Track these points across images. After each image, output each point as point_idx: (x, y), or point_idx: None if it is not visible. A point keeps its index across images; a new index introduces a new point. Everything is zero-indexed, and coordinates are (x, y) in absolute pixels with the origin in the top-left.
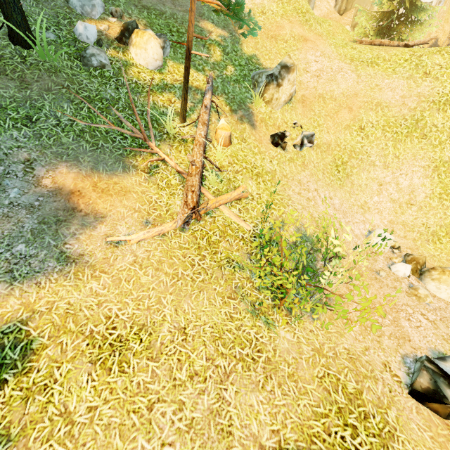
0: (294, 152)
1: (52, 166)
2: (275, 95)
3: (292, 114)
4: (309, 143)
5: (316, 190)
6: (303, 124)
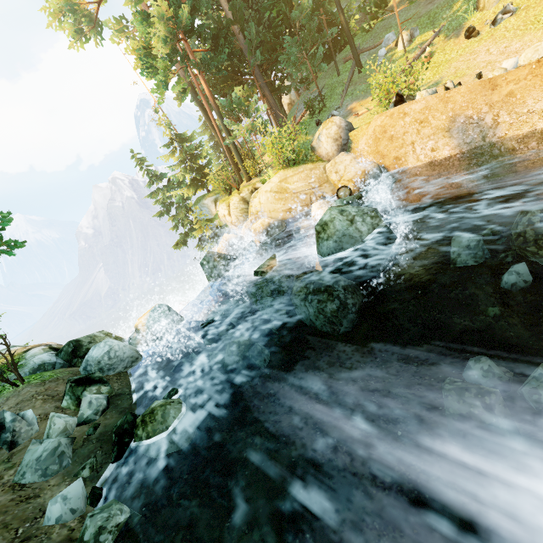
0: (488, 32)
1: (352, 104)
2: (486, 0)
3: (508, 0)
4: (504, 14)
5: (486, 50)
6: (516, 0)
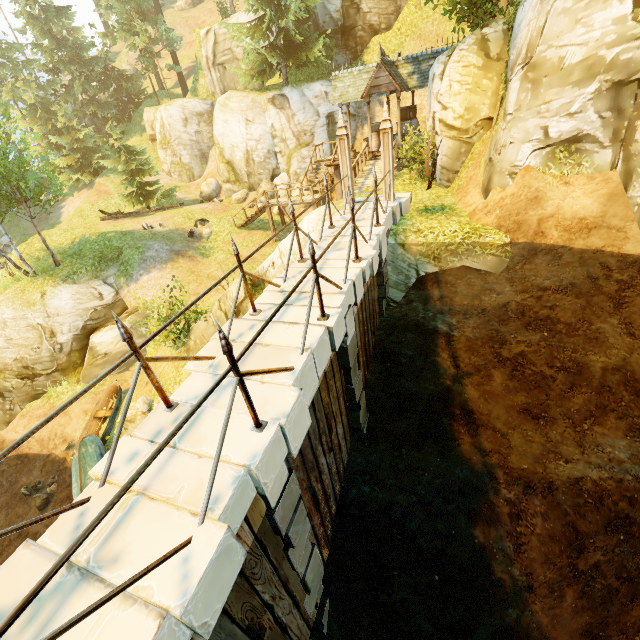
0: None
1: None
2: None
3: None
4: None
5: None
6: None
